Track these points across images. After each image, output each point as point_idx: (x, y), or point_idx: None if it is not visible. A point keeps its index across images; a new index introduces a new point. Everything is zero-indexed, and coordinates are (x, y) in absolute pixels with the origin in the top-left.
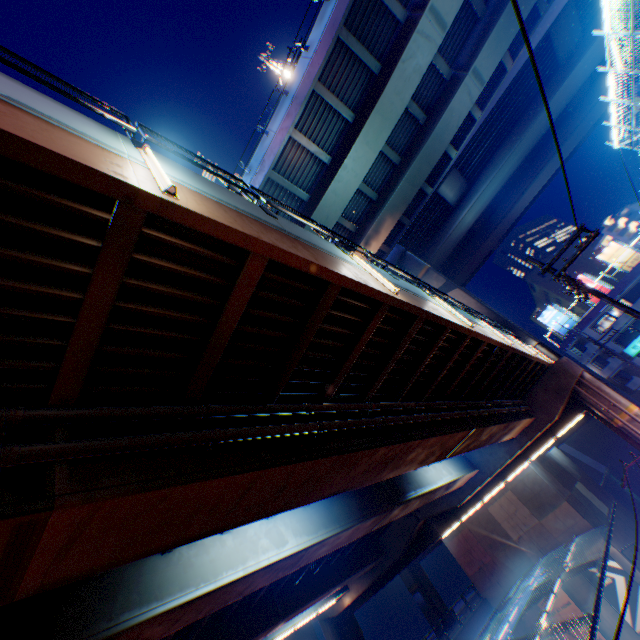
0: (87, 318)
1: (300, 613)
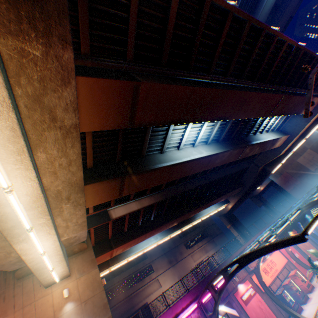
0: (131, 21)
1: (210, 210)
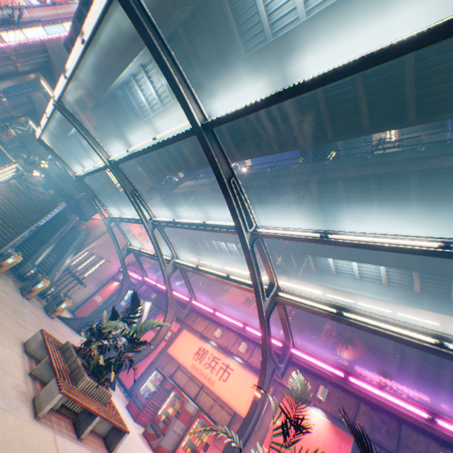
0: None
1: (356, 289)
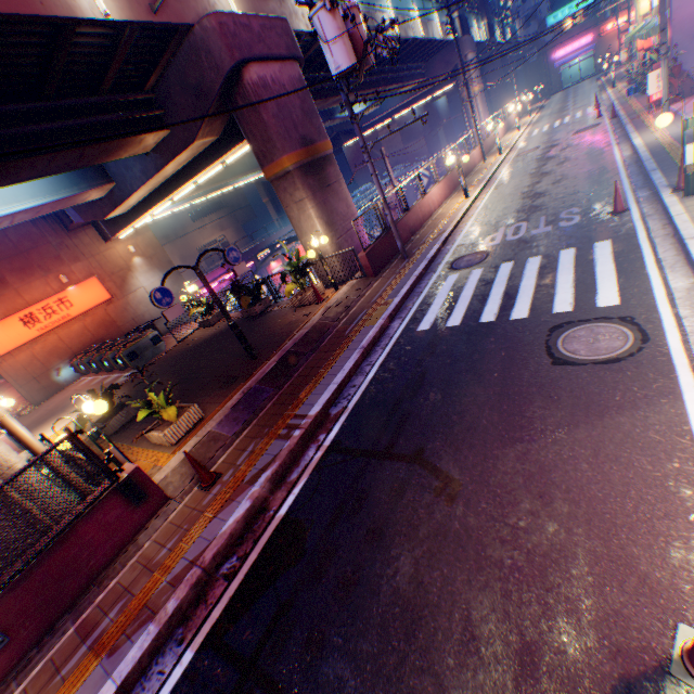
0: None
1: (251, 176)
